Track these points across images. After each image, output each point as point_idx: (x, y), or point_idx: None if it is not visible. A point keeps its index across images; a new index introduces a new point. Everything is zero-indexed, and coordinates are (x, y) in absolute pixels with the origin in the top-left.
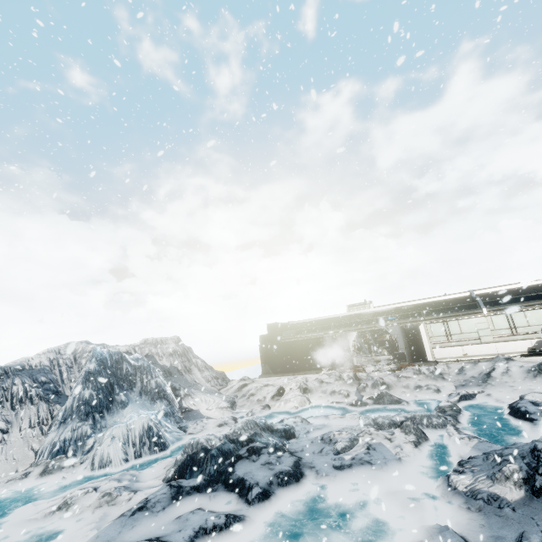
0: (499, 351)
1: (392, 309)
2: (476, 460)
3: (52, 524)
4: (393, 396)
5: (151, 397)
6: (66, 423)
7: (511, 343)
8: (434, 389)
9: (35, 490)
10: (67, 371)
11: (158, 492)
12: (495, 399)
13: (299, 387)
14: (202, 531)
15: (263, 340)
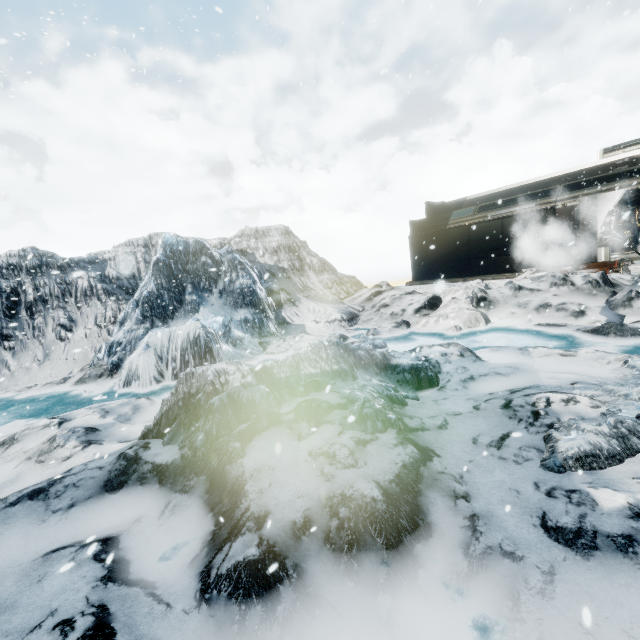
0: None
1: None
2: None
3: None
4: None
5: (233, 301)
6: (125, 325)
7: None
8: None
9: (56, 401)
10: (145, 267)
11: (97, 461)
12: None
13: (469, 296)
14: None
15: (417, 229)
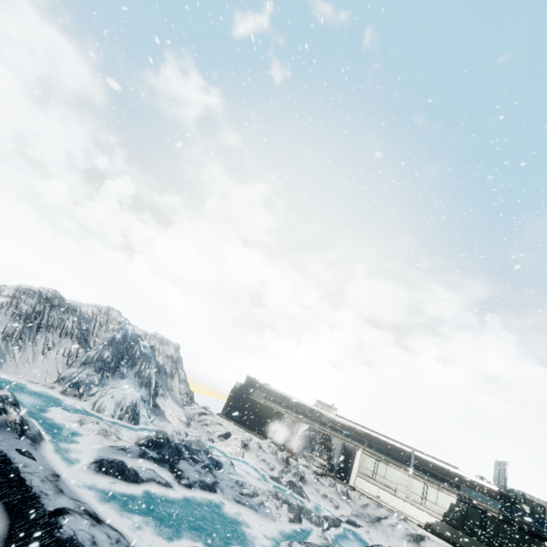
0: (404, 510)
1: (347, 425)
2: (315, 544)
3: (72, 428)
4: (302, 490)
5: (141, 382)
6: (85, 366)
7: (416, 509)
8: (335, 504)
9: (58, 401)
10: (98, 327)
11: (133, 447)
12: (370, 537)
13: (242, 440)
14: (153, 479)
15: (237, 387)
